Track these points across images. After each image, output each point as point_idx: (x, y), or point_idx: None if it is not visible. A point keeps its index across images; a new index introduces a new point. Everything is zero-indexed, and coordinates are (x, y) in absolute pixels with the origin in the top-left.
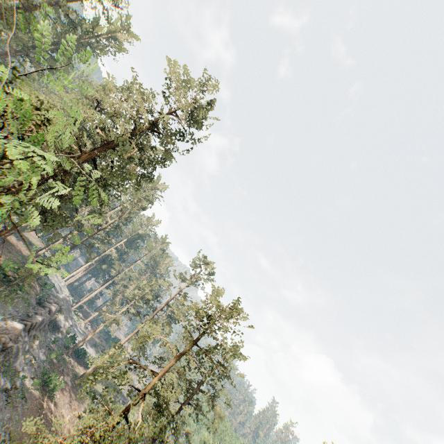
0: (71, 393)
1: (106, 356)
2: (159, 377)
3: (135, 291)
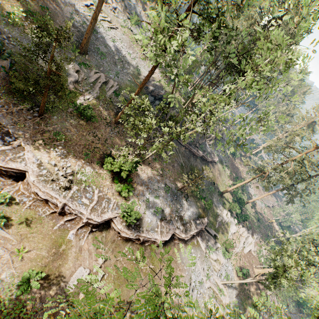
0: (240, 161)
1: (256, 149)
2: (302, 154)
3: (276, 114)
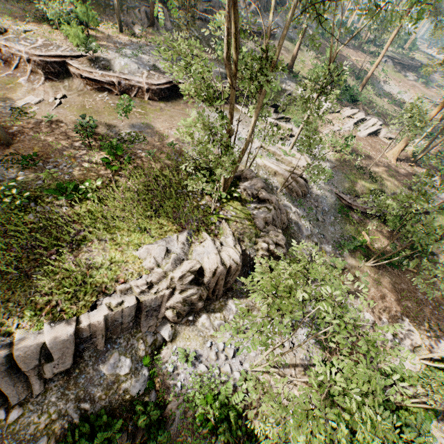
0: (353, 51)
1: None
2: None
3: None
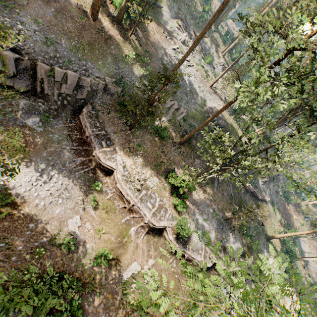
0: (294, 208)
1: None
2: None
3: None
